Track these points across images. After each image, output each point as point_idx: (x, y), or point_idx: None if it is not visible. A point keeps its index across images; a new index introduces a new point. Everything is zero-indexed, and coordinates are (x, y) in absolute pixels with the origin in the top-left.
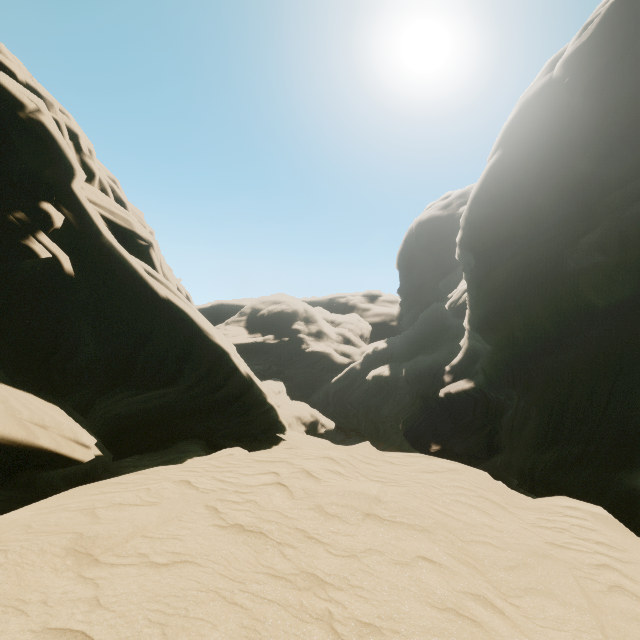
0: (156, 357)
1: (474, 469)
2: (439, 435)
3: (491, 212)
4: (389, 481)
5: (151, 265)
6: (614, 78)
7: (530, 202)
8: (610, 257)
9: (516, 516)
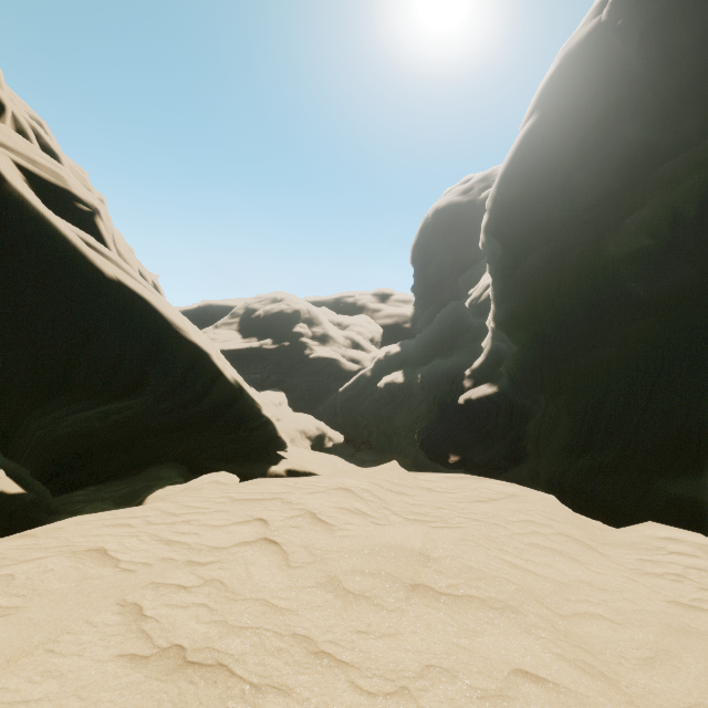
0: (107, 359)
1: (537, 492)
2: (458, 445)
3: (523, 190)
4: (433, 520)
5: (99, 240)
6: (678, 17)
7: (568, 177)
8: (658, 240)
9: (611, 559)
